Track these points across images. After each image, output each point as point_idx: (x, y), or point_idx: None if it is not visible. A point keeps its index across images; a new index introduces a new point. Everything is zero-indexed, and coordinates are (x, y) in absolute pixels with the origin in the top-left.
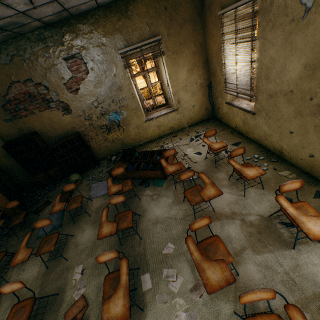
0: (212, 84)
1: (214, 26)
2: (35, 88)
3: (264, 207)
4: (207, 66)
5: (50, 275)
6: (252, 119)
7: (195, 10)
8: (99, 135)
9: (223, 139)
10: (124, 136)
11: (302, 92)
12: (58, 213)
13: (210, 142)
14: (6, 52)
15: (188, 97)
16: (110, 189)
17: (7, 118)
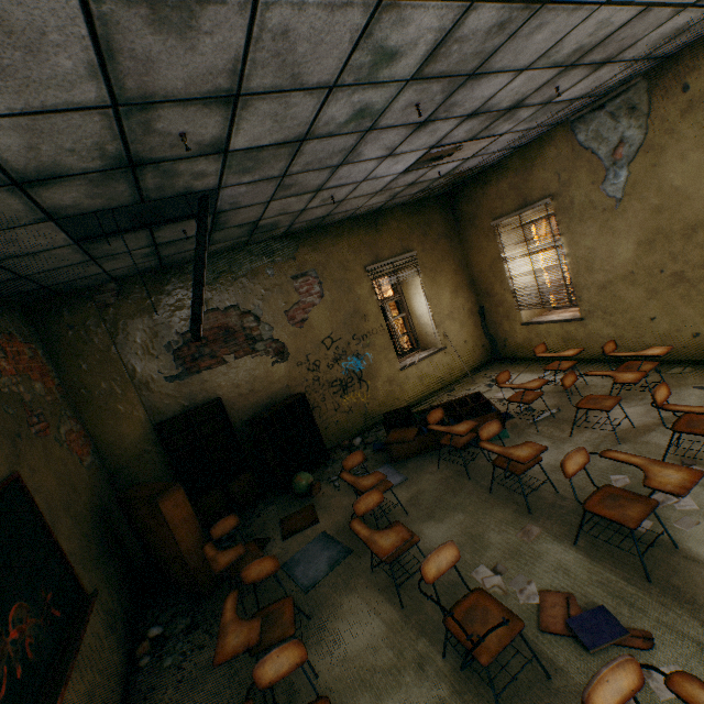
0: (485, 309)
1: (482, 238)
2: (240, 318)
3: (693, 401)
4: (473, 287)
5: (424, 611)
6: (581, 328)
7: (449, 227)
8: (328, 399)
9: (543, 371)
10: (367, 399)
11: (646, 268)
12: (316, 541)
13: (553, 354)
14: (213, 267)
15: (457, 329)
16: (452, 430)
17: (173, 374)
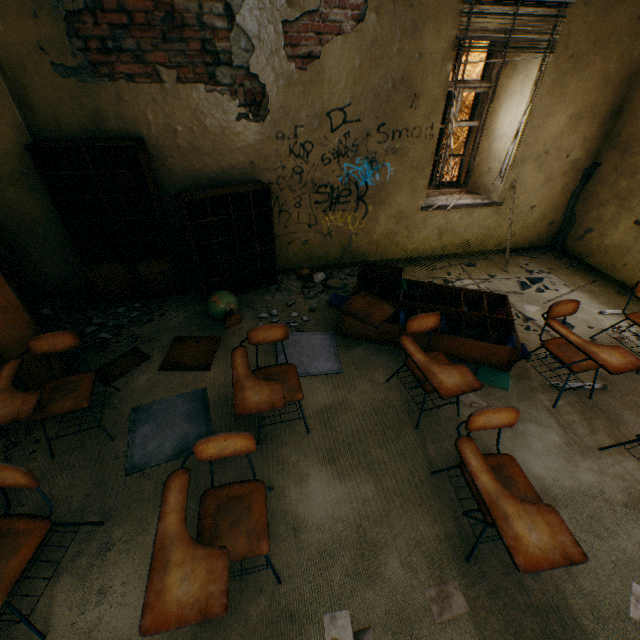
0: (599, 170)
1: None
2: None
3: None
4: (610, 124)
5: (225, 635)
6: None
7: None
8: (304, 207)
9: (610, 304)
10: (358, 230)
11: None
12: (188, 399)
13: None
14: None
15: (535, 183)
16: (432, 374)
17: (66, 62)
